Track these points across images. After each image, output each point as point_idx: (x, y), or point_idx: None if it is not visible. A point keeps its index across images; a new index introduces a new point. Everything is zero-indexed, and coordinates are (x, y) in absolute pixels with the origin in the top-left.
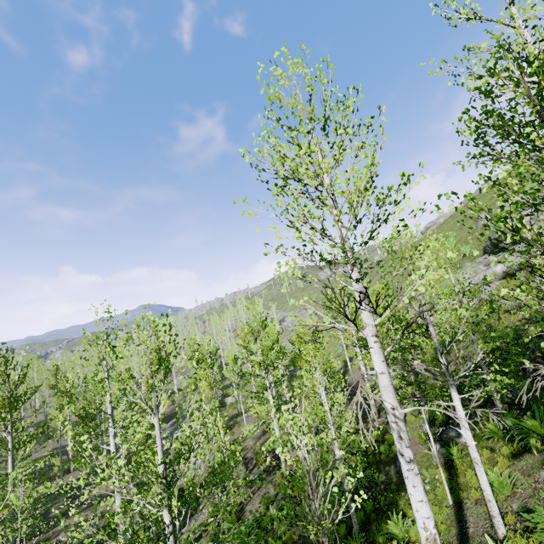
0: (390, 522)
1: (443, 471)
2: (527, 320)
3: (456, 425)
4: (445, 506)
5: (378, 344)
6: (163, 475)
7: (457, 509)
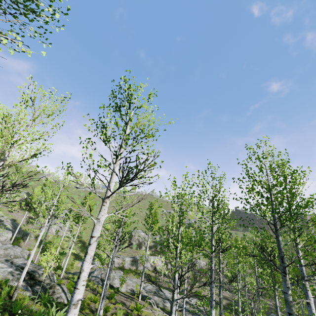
0: None
1: None
2: None
3: None
4: None
5: None
6: None
7: None
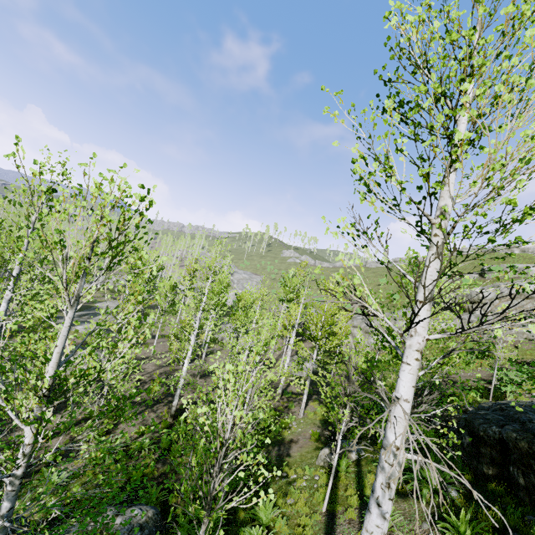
0: (262, 506)
1: (325, 476)
2: (443, 378)
3: (349, 438)
4: (317, 511)
5: (418, 364)
6: (48, 390)
7: (330, 521)
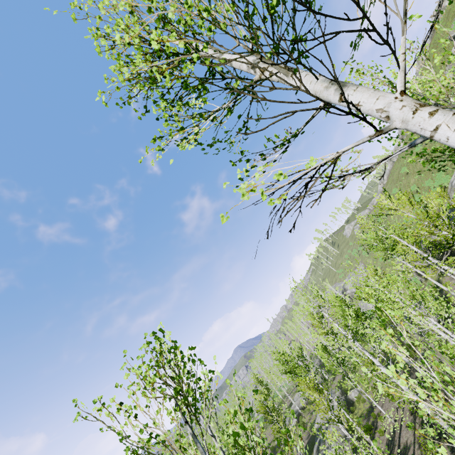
0: None
1: None
2: None
3: None
4: None
5: (443, 112)
6: None
7: None
